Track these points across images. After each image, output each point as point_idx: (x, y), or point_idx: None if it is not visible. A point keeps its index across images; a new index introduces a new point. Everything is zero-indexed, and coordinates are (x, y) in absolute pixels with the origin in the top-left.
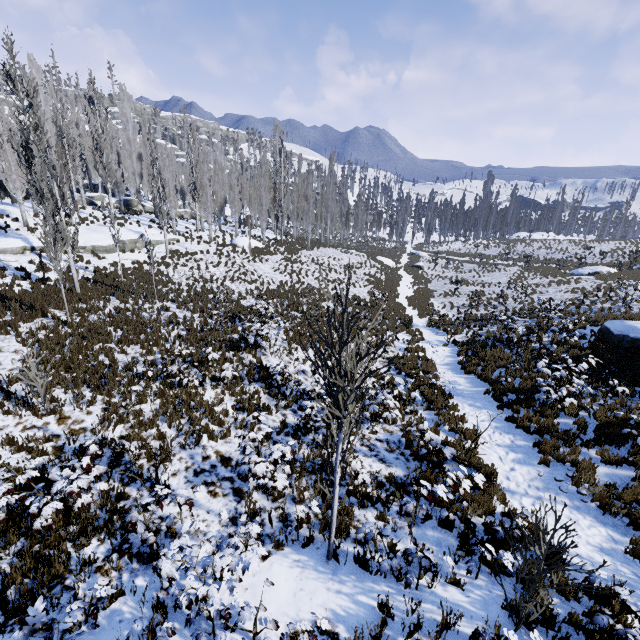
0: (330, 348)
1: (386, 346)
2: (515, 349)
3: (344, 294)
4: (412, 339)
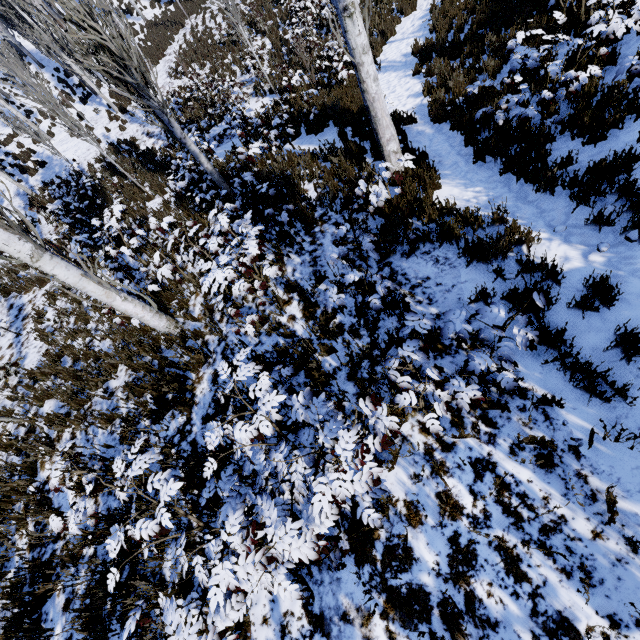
0: None
1: None
2: None
3: None
4: None
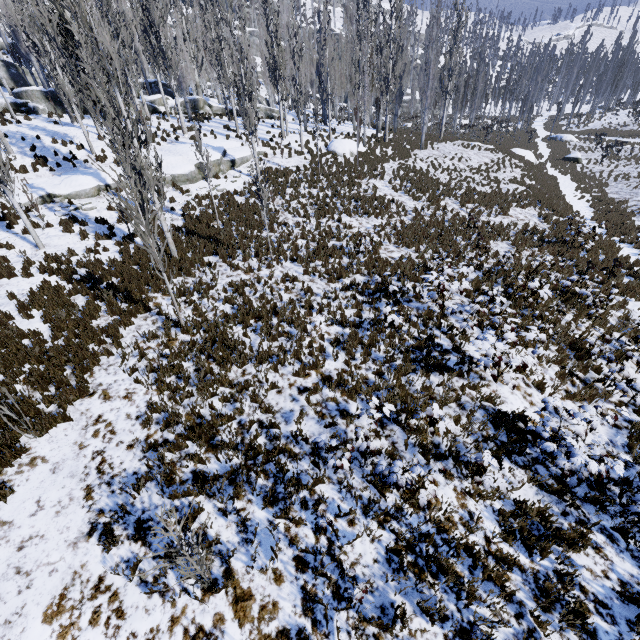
0: None
1: None
2: None
3: (508, 223)
4: None
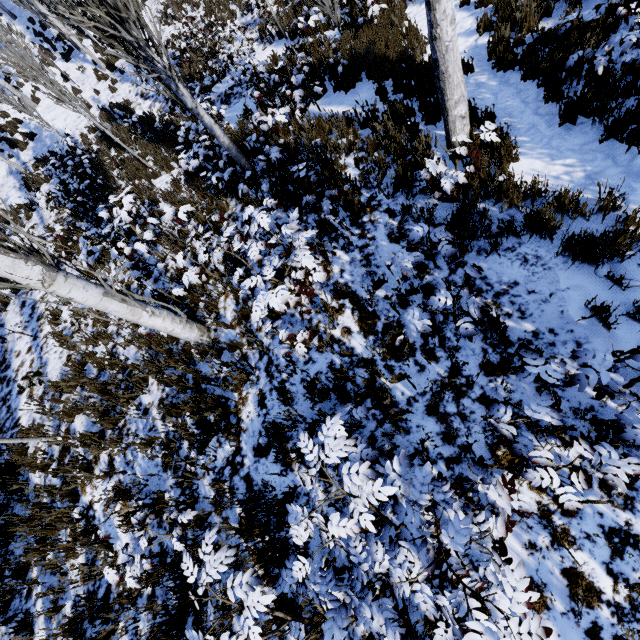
0: None
1: None
2: None
3: None
4: None
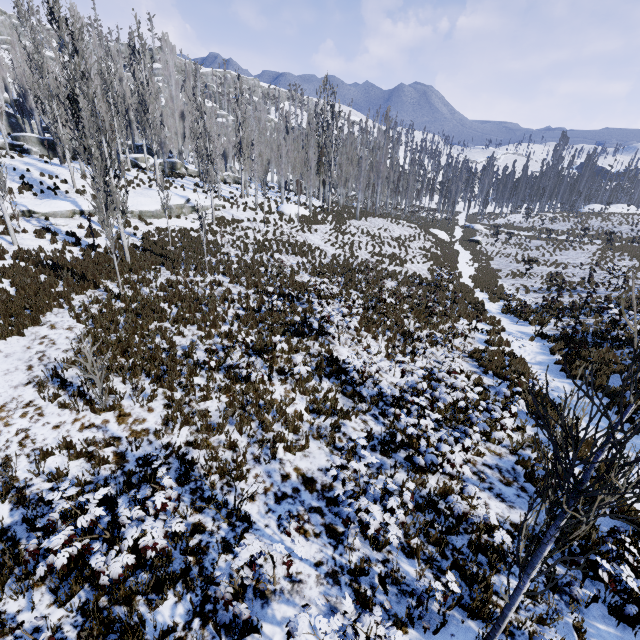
0: (609, 420)
1: (466, 338)
2: (626, 350)
3: (402, 271)
4: (491, 329)
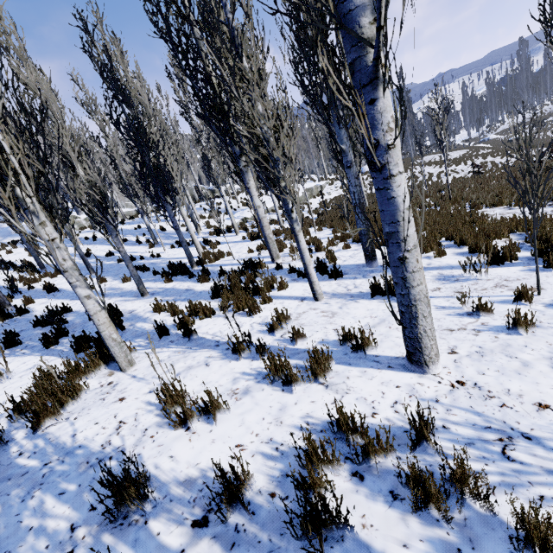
0: None
1: None
2: None
3: None
4: None
